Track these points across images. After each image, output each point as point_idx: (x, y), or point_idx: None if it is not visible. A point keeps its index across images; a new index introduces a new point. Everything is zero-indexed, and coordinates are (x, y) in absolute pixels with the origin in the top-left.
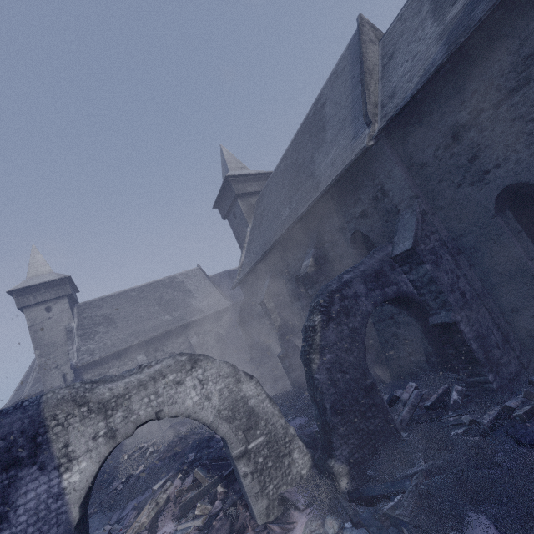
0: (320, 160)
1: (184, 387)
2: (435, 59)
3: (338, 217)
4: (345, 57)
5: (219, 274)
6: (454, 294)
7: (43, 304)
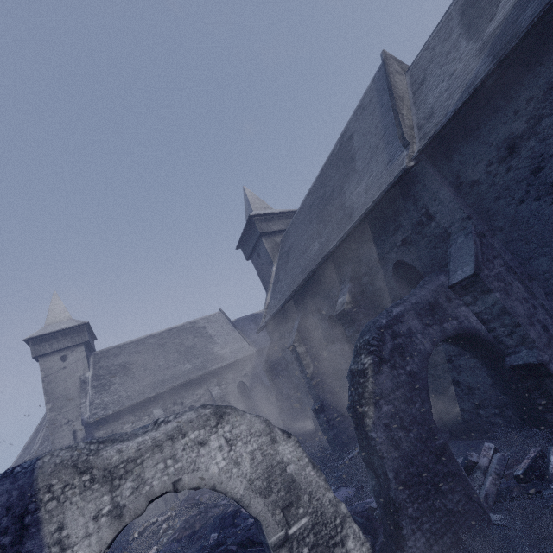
0: (352, 190)
1: (208, 449)
2: (479, 72)
3: (376, 247)
4: (371, 91)
5: (242, 319)
6: (534, 327)
7: (59, 352)
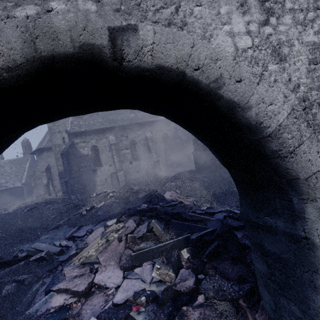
0: None
1: None
2: None
3: None
4: None
5: None
6: None
7: None
